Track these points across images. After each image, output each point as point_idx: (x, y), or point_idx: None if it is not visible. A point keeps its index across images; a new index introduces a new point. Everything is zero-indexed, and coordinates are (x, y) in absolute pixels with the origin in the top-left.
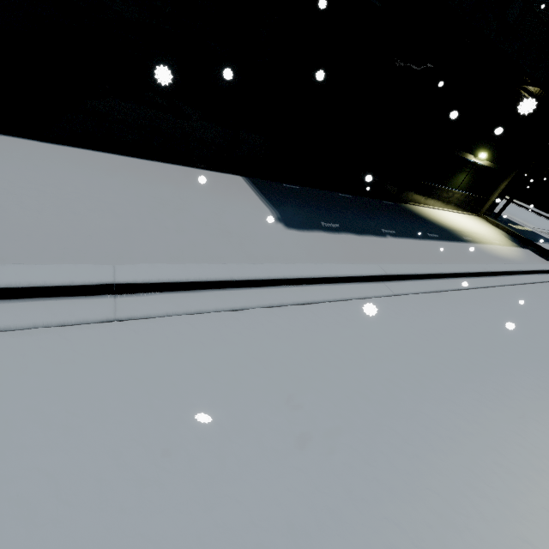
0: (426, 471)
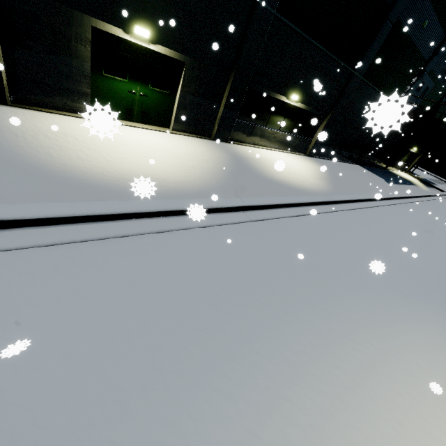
0: None
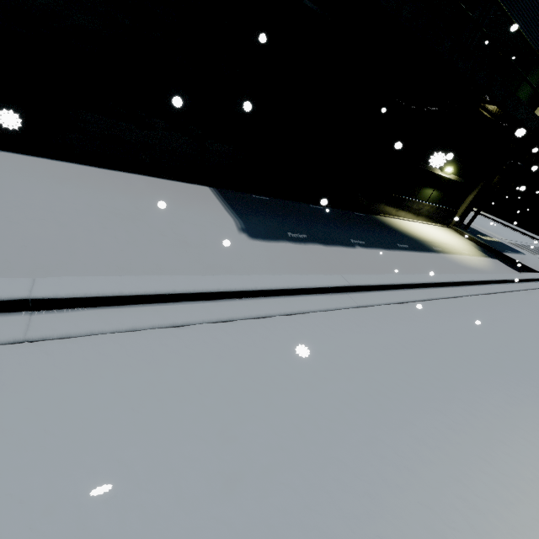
0: (378, 513)
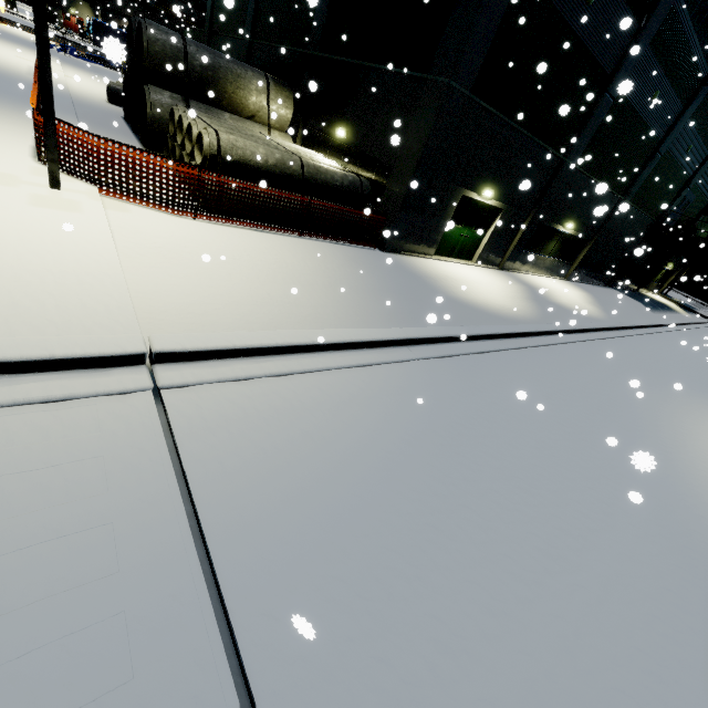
0: None
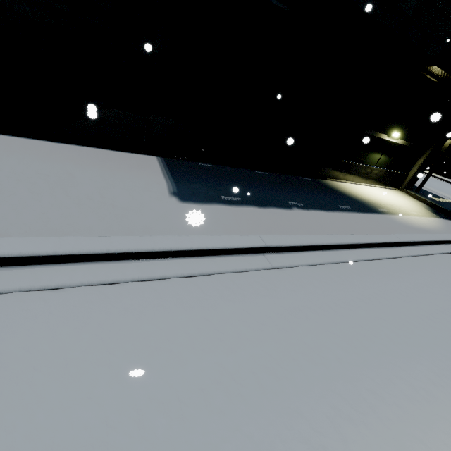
0: None
